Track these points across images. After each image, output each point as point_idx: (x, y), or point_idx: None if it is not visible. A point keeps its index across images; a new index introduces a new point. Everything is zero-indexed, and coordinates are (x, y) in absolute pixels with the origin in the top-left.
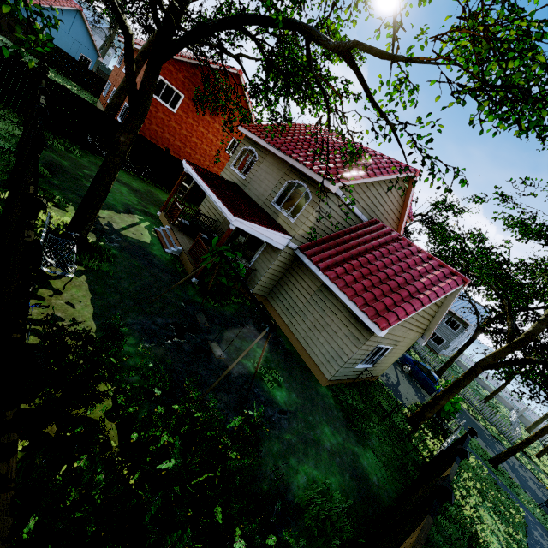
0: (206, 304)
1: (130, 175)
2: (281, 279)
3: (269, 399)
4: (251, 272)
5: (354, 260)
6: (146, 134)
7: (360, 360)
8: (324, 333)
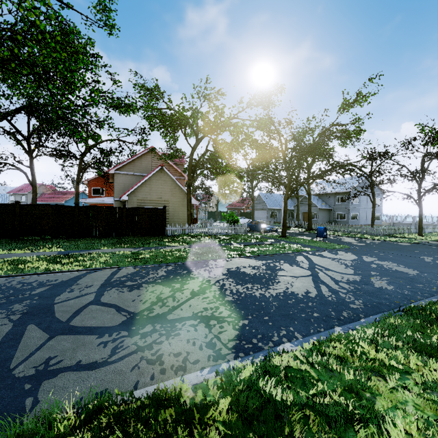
0: None
1: None
2: None
3: None
4: None
5: None
6: None
7: None
8: None
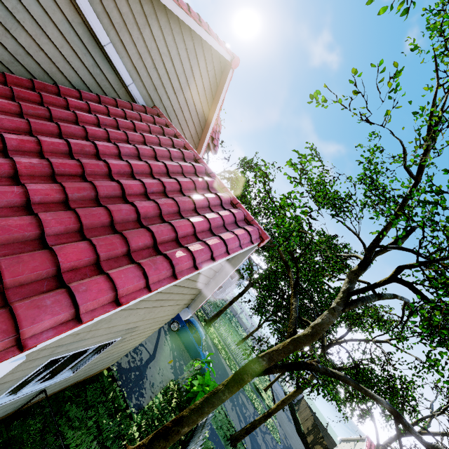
0: None
1: None
2: None
3: None
4: None
5: (58, 139)
6: None
7: None
8: None
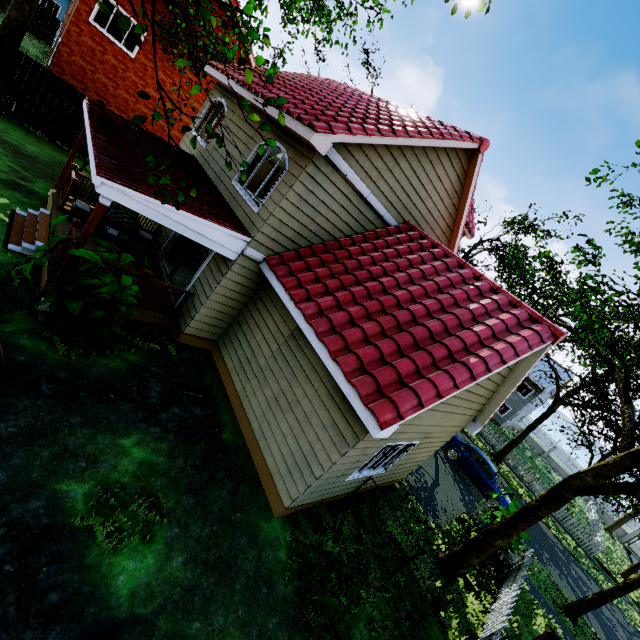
0: (44, 351)
1: (33, 137)
2: (240, 313)
3: (79, 593)
4: (186, 298)
5: (358, 286)
6: (89, 88)
7: (352, 470)
8: (290, 416)
